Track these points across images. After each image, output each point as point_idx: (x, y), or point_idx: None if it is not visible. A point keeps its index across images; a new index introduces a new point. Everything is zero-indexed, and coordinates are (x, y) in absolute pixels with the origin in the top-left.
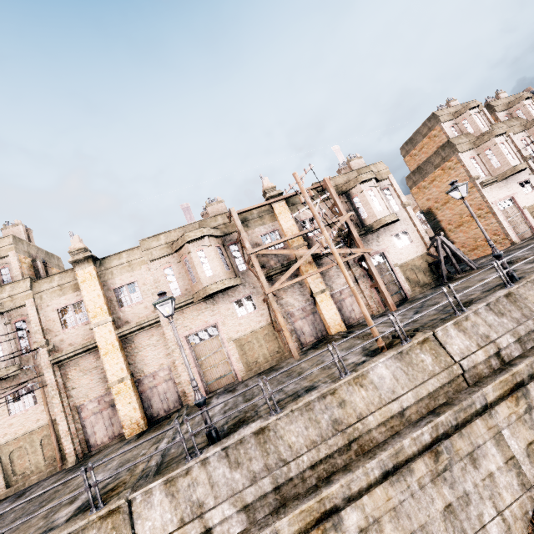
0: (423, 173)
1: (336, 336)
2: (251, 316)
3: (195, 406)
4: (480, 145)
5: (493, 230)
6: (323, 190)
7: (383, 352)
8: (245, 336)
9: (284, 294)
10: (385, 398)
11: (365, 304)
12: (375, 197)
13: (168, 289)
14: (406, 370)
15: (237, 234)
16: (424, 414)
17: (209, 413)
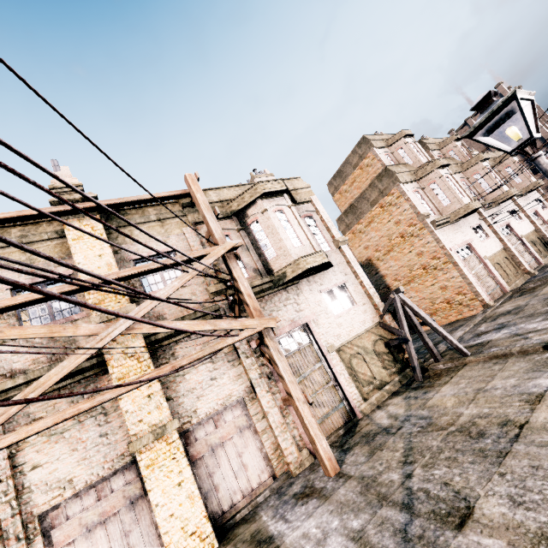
0: (357, 212)
1: None
2: None
3: None
4: (423, 177)
5: (456, 287)
6: (192, 204)
7: None
8: None
9: (43, 453)
10: None
11: (271, 447)
12: (289, 222)
13: None
14: None
15: None
16: None
17: None
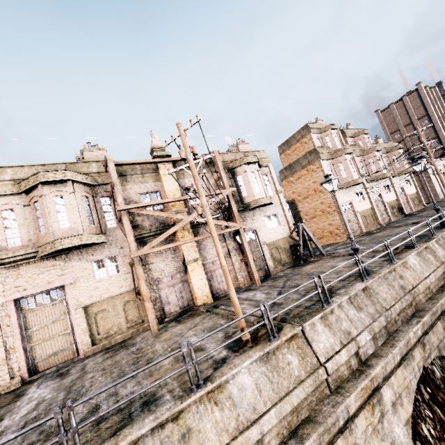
0: (293, 170)
1: (202, 309)
2: (111, 280)
3: (3, 397)
4: (335, 158)
5: (336, 225)
6: (211, 162)
7: (247, 347)
8: (100, 303)
9: (154, 259)
10: (244, 420)
11: (233, 277)
12: (256, 179)
13: (1, 237)
14: (271, 376)
15: (110, 185)
16: (285, 436)
17: (5, 421)
